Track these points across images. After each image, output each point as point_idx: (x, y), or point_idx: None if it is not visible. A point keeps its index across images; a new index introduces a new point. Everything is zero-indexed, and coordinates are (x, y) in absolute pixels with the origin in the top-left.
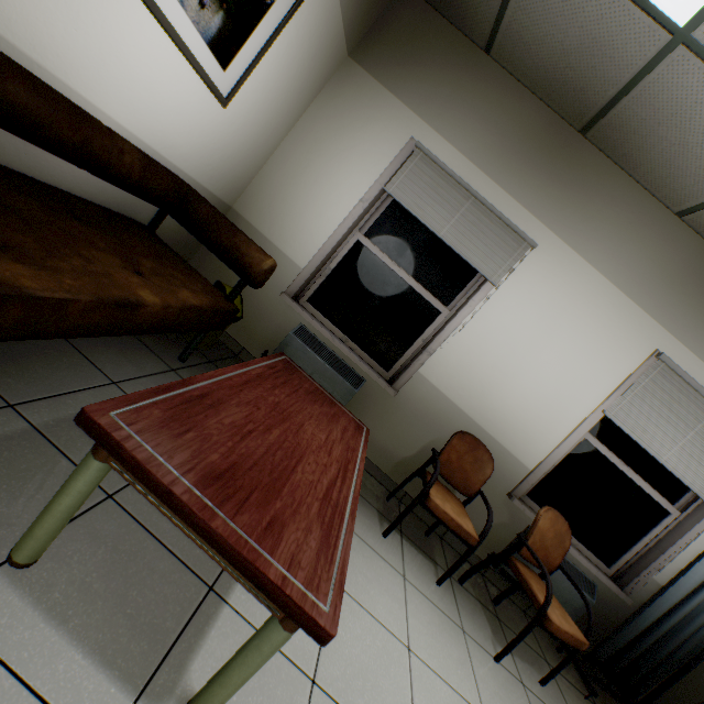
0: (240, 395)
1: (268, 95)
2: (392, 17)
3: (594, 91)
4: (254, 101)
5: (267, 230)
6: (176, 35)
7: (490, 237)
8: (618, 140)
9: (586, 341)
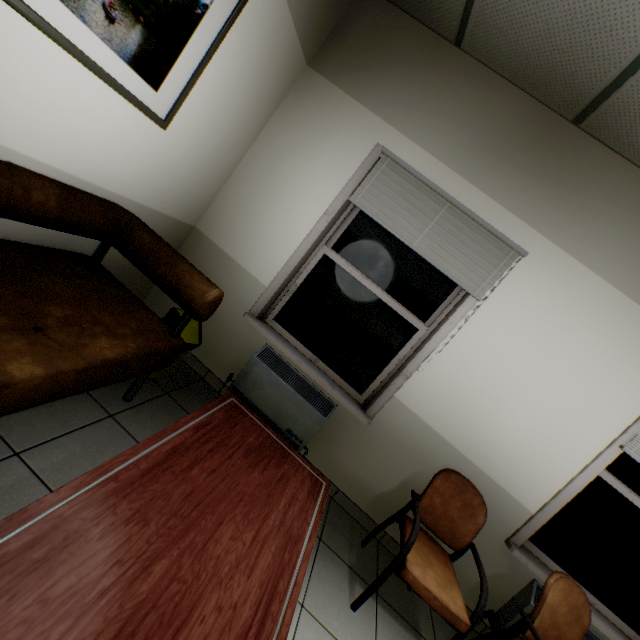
0: (119, 507)
1: (218, 112)
2: (351, 20)
3: (590, 74)
4: (201, 120)
5: (230, 248)
6: (81, 55)
7: (470, 245)
8: (623, 127)
9: (594, 362)
